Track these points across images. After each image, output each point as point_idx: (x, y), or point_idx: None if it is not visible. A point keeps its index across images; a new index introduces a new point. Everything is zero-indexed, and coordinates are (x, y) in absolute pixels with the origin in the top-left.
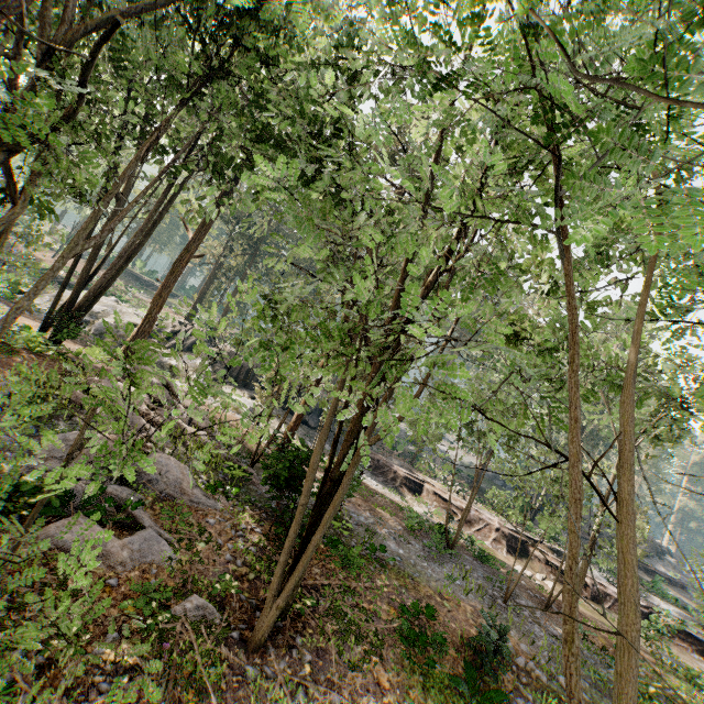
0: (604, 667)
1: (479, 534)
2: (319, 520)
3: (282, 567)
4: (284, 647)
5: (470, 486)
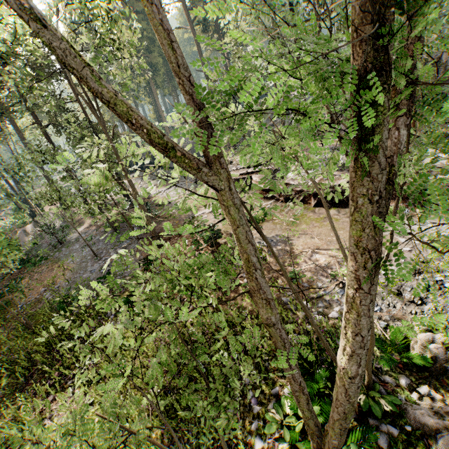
0: None
1: None
2: None
3: None
4: None
5: None
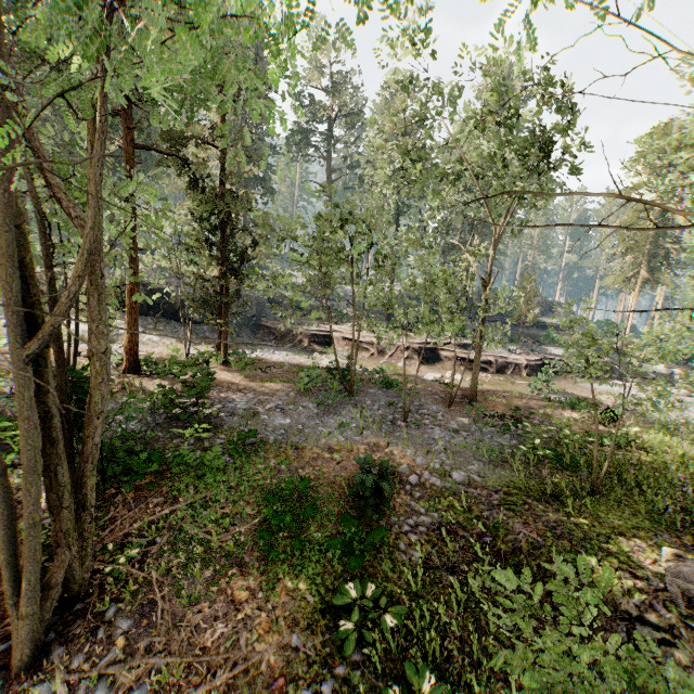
0: (500, 436)
1: (392, 359)
2: (55, 479)
3: (6, 568)
4: (83, 635)
5: (385, 317)
